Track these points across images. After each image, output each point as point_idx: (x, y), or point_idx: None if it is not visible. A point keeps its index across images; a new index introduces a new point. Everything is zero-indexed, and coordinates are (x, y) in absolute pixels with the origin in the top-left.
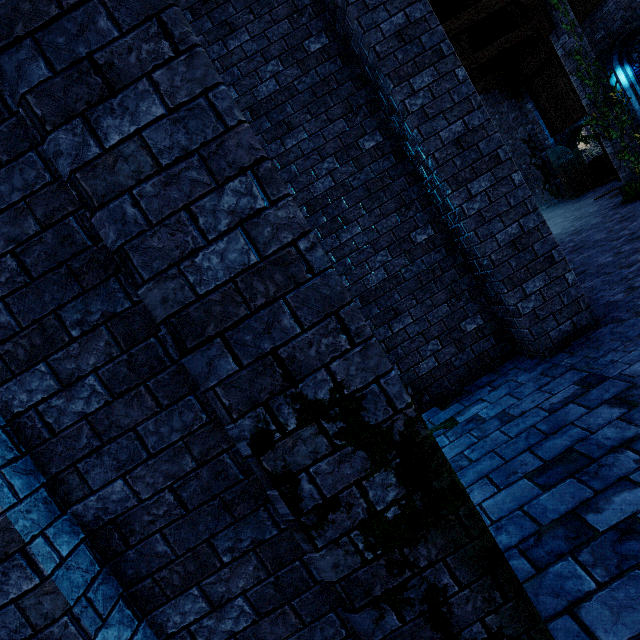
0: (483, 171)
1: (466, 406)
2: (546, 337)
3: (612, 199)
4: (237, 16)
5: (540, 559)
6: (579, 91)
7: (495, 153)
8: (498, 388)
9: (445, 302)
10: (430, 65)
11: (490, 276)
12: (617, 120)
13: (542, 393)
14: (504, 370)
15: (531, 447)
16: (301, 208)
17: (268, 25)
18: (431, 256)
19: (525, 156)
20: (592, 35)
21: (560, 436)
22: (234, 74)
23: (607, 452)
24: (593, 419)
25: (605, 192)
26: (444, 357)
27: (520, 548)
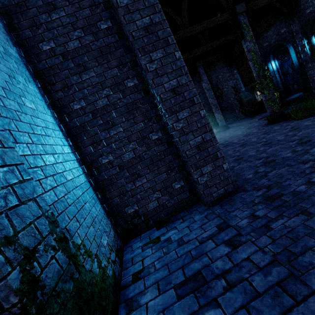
0: (185, 107)
1: (168, 230)
2: (211, 196)
3: (264, 121)
4: (58, 1)
5: None
6: (252, 69)
7: (192, 99)
8: (185, 221)
9: (165, 172)
10: (162, 47)
11: (186, 162)
12: (267, 85)
13: (201, 229)
14: (192, 210)
15: (184, 265)
16: (88, 114)
17: (77, 9)
18: (159, 147)
19: (232, 94)
20: (262, 44)
21: (198, 261)
22: (54, 33)
23: (215, 277)
24: (216, 252)
25: (263, 116)
26: (162, 201)
27: None
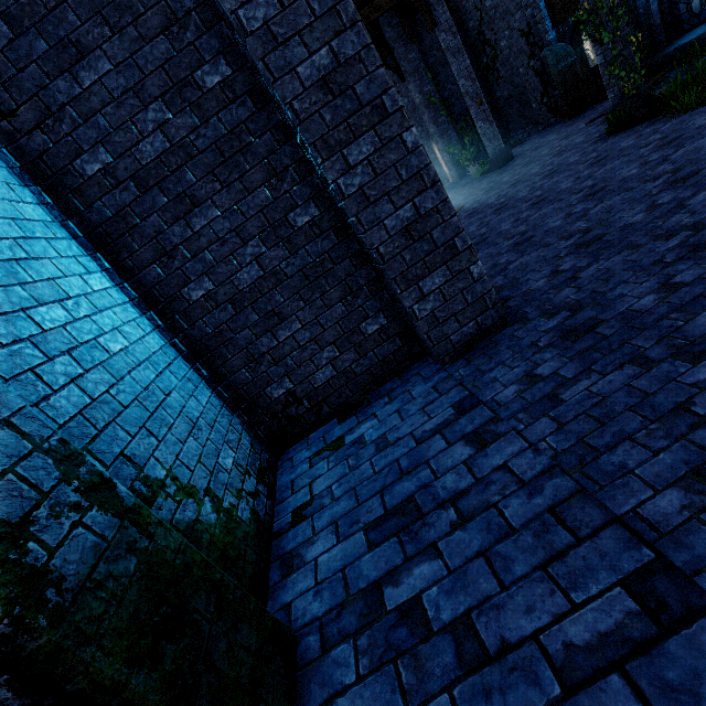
0: (363, 129)
1: (361, 421)
2: (447, 342)
3: (601, 126)
4: None
5: (333, 636)
6: None
7: (379, 101)
8: (394, 400)
9: (340, 301)
10: None
11: (383, 272)
12: (612, 15)
13: (424, 414)
14: (409, 375)
15: (385, 488)
16: (127, 183)
17: None
18: (318, 244)
19: (523, 55)
20: None
21: (412, 478)
22: None
23: (439, 505)
24: (447, 458)
25: (601, 113)
26: (343, 364)
27: (325, 619)
